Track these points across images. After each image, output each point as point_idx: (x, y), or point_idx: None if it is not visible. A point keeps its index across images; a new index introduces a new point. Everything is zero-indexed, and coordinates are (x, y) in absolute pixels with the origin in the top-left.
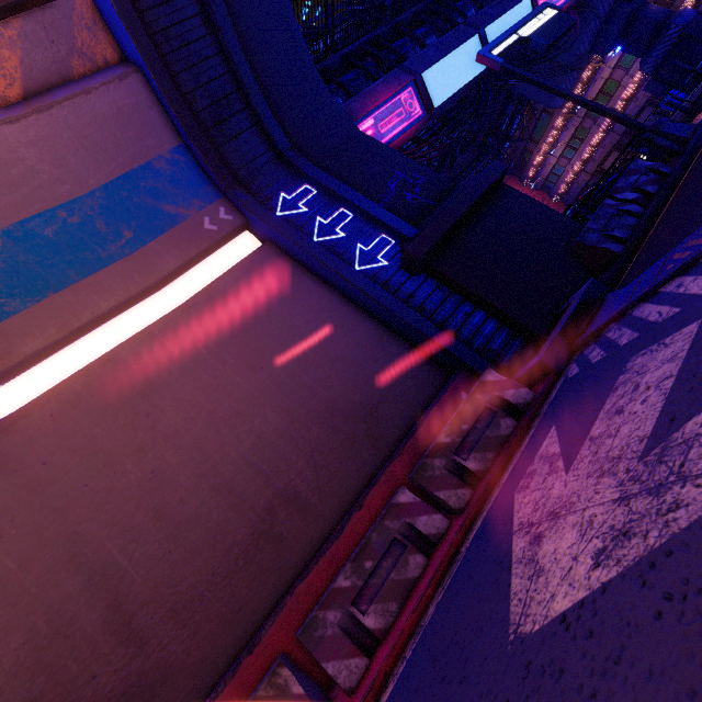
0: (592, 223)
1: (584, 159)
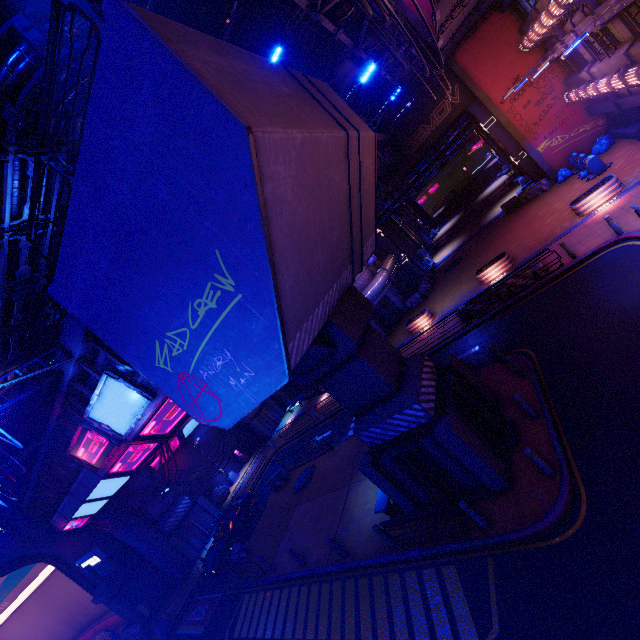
0: (126, 634)
1: (601, 92)
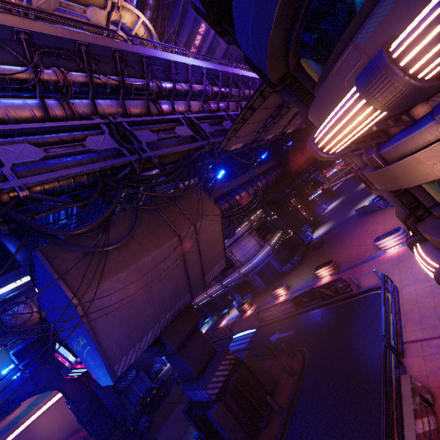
0: None
1: None
